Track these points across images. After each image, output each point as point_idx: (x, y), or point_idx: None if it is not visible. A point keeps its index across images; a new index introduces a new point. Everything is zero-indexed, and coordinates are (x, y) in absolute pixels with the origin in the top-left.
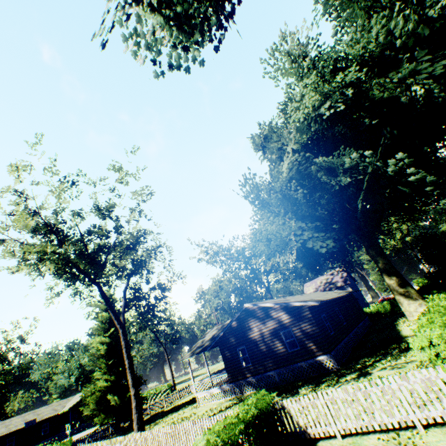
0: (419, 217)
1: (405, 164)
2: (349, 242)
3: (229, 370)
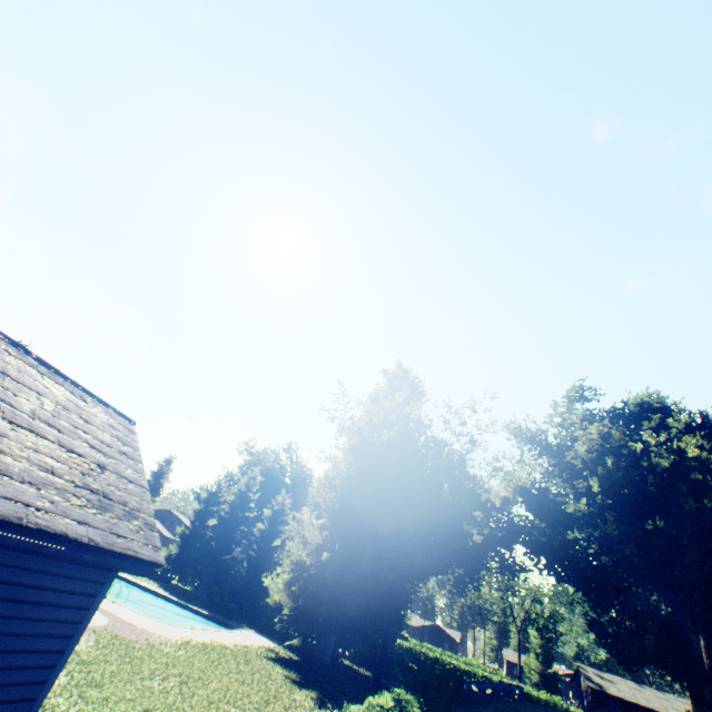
0: (675, 678)
1: (642, 626)
2: (658, 667)
3: (576, 701)
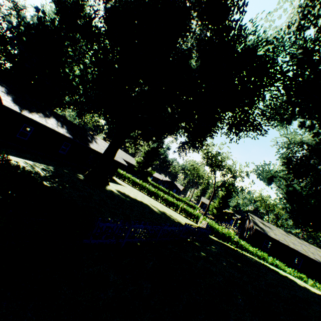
0: None
1: None
2: None
3: (236, 230)
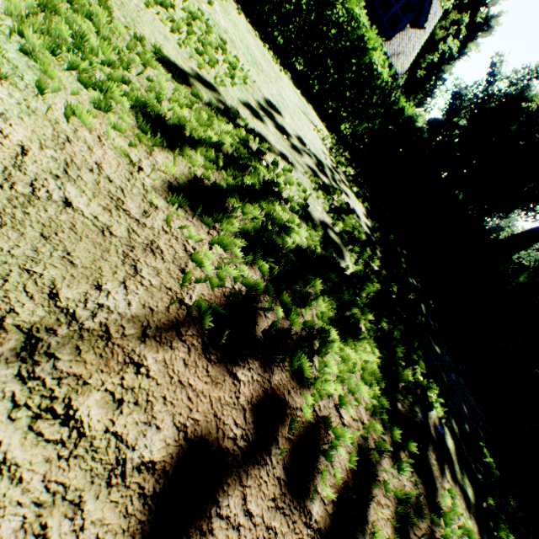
0: None
1: None
2: None
3: None
